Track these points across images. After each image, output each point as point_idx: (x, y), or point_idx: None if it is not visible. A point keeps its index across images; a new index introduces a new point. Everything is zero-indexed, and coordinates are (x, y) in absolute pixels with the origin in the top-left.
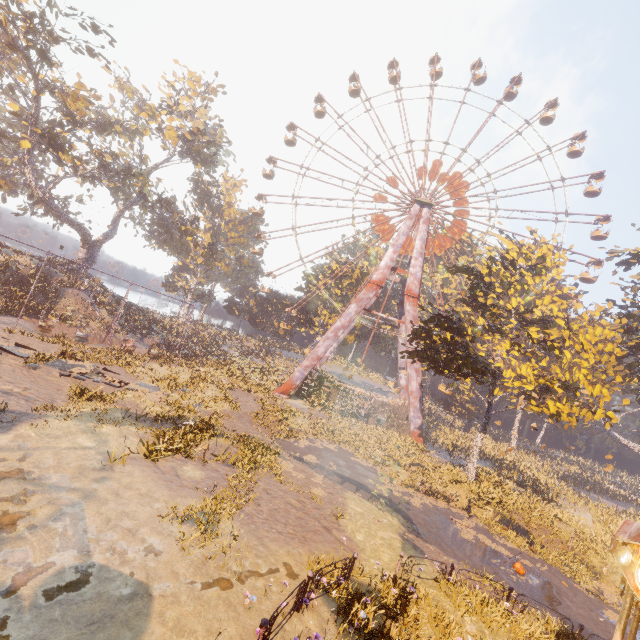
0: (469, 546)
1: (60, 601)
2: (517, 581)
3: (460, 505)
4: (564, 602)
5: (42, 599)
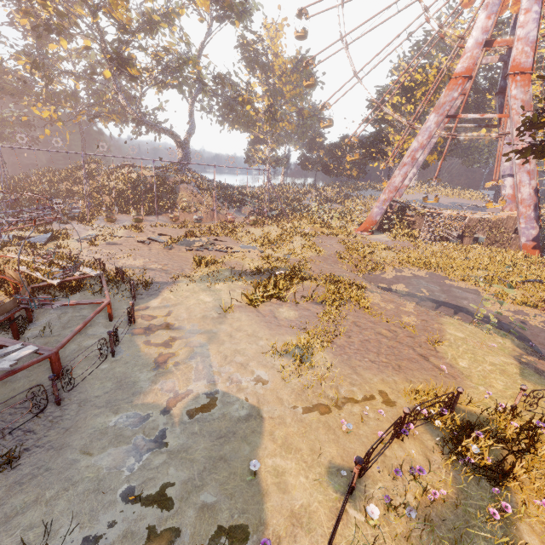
0: None
1: (198, 419)
2: None
3: None
4: None
5: (186, 417)
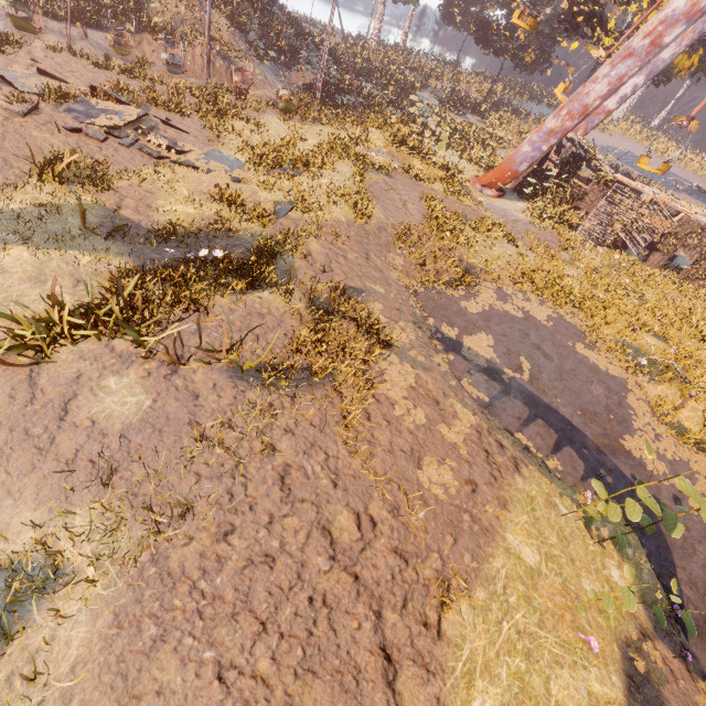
0: None
1: None
2: None
3: None
4: None
5: None
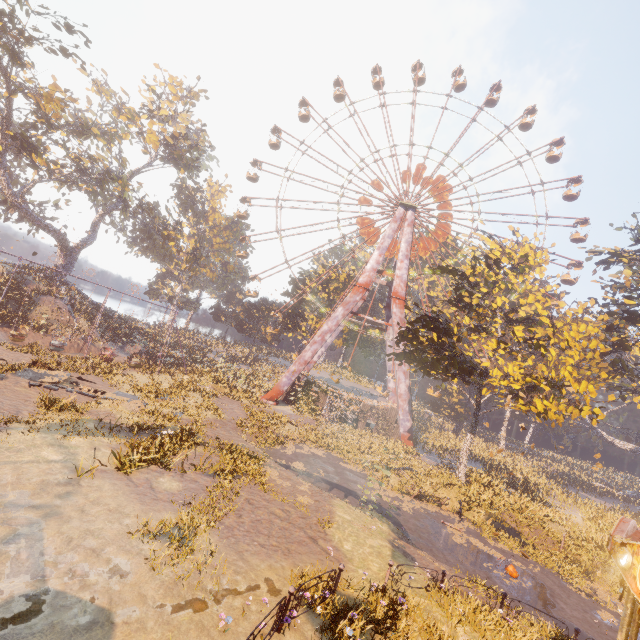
0: (461, 550)
1: (4, 636)
2: (510, 585)
3: (451, 508)
4: (558, 604)
5: None
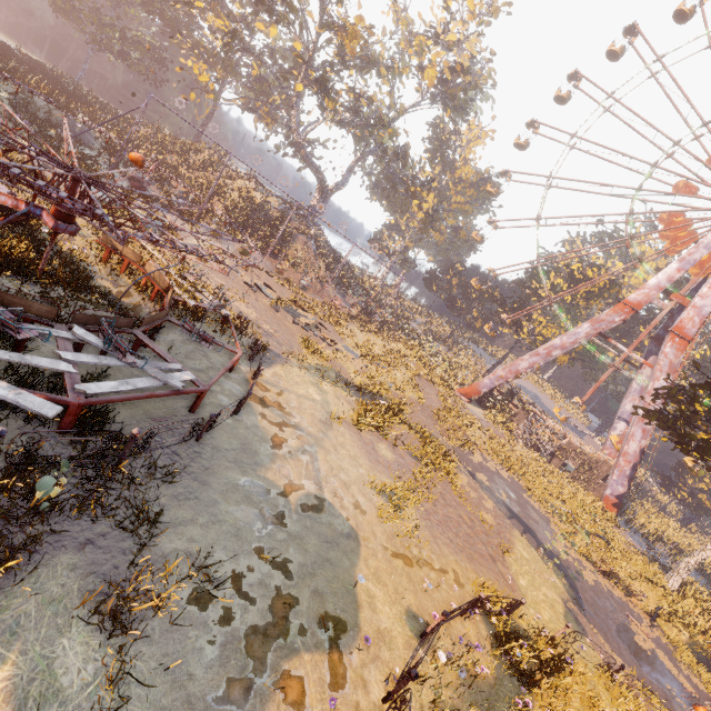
0: (641, 654)
1: (309, 516)
2: None
3: (643, 606)
4: None
5: (300, 509)
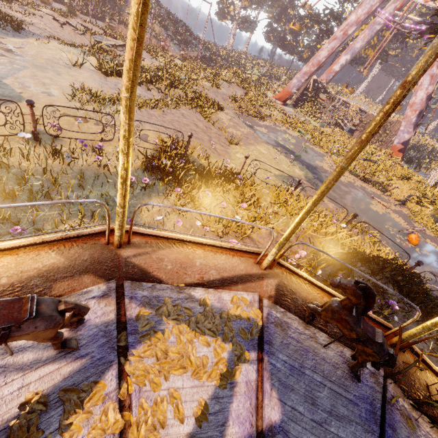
0: (369, 212)
1: None
2: (400, 243)
3: (396, 197)
4: None
5: None
